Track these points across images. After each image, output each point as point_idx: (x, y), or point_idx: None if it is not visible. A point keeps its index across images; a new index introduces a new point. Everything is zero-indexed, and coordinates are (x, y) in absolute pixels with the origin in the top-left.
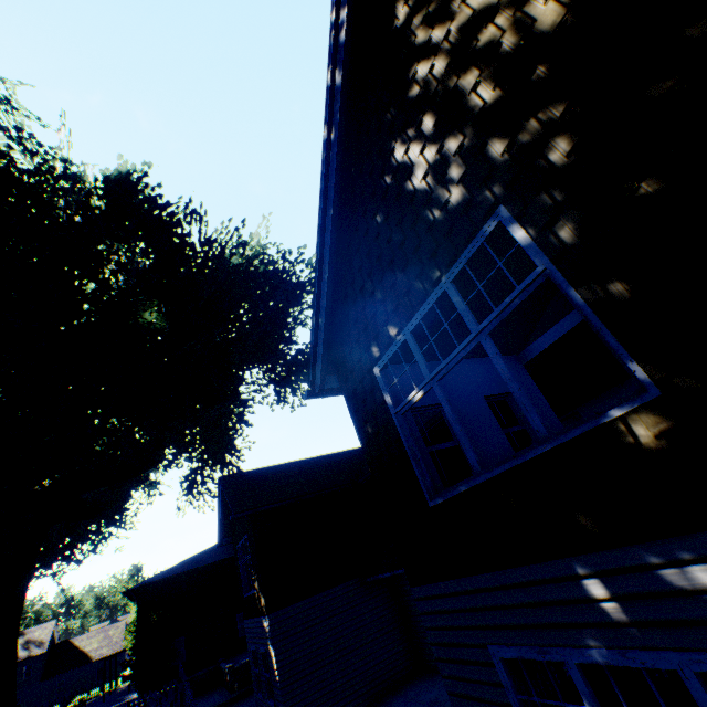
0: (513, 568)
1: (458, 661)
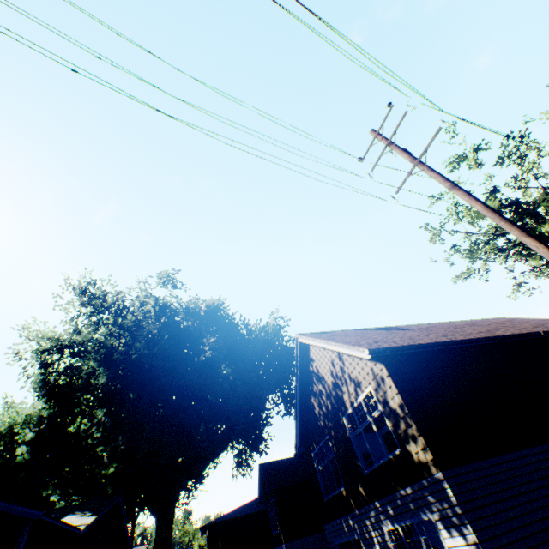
0: (336, 519)
1: (332, 547)
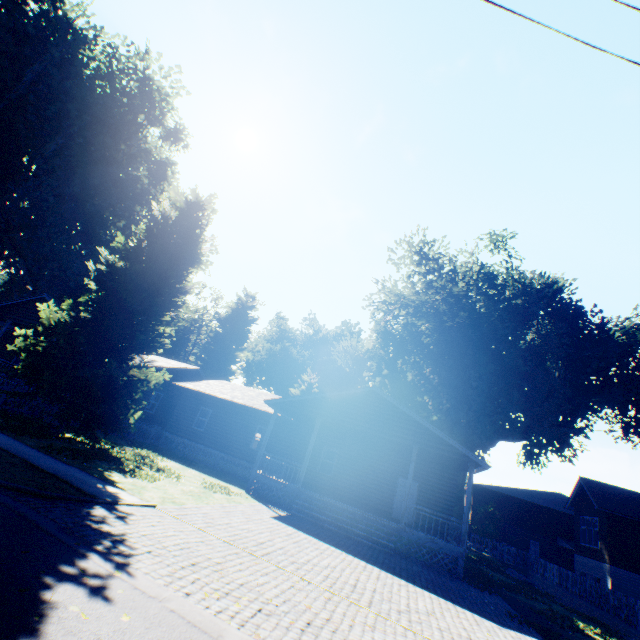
0: None
1: None
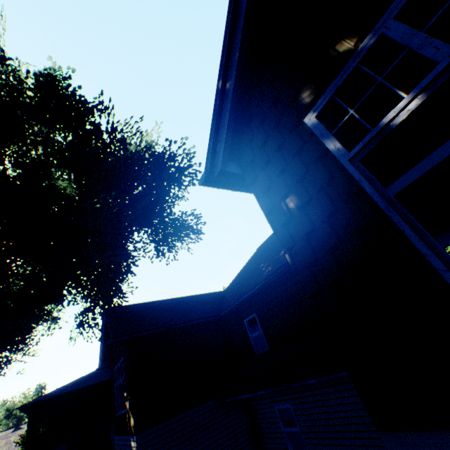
0: None
1: None
